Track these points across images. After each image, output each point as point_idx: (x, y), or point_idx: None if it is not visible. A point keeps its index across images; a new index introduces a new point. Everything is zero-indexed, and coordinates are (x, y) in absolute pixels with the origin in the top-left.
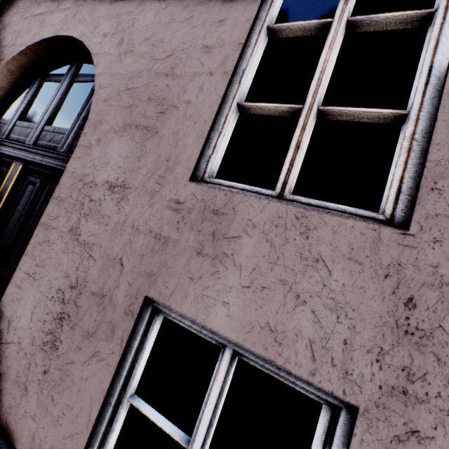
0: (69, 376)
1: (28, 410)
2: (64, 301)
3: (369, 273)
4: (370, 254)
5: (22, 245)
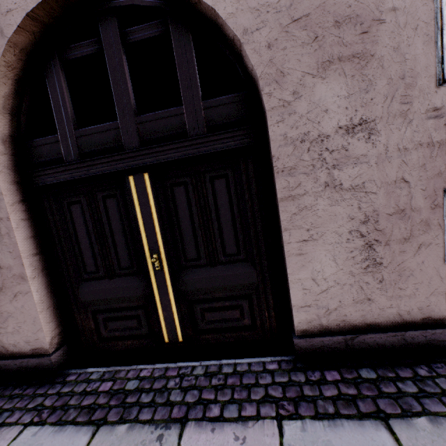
0: (405, 270)
1: (382, 307)
2: (362, 235)
3: None
4: None
5: (222, 239)
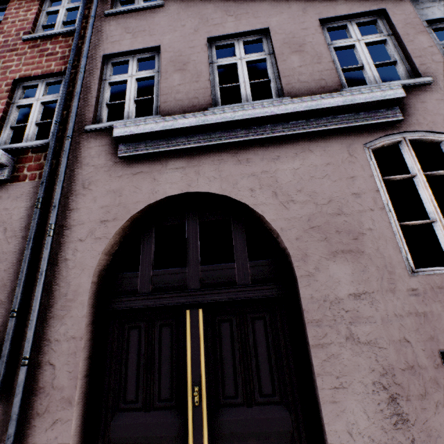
0: (431, 430)
1: None
2: (385, 387)
3: None
4: None
5: (259, 377)
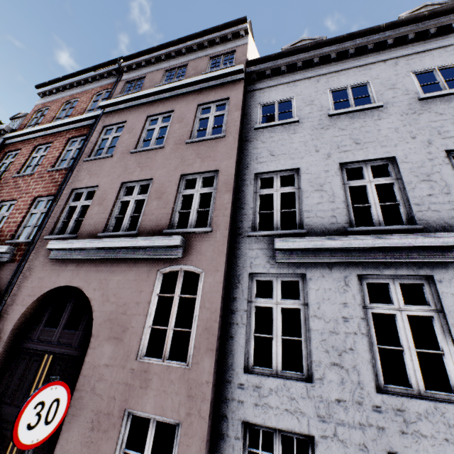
0: (99, 450)
1: None
2: (93, 421)
3: (183, 383)
4: (183, 377)
5: None
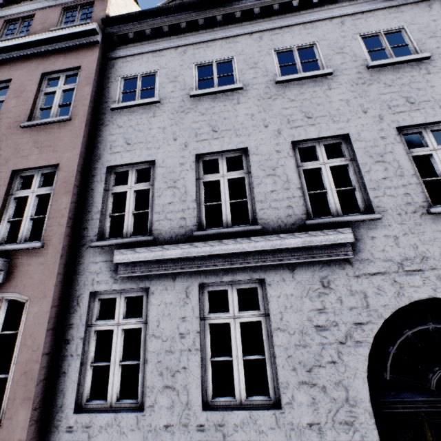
0: None
1: None
2: None
3: None
4: None
5: None
